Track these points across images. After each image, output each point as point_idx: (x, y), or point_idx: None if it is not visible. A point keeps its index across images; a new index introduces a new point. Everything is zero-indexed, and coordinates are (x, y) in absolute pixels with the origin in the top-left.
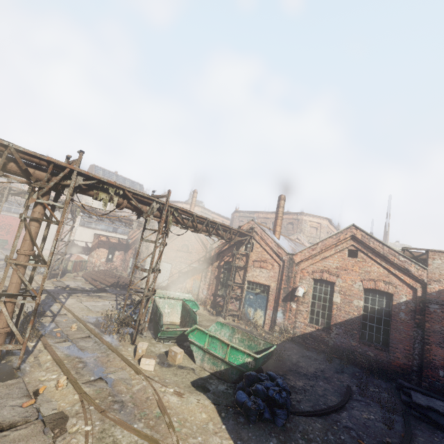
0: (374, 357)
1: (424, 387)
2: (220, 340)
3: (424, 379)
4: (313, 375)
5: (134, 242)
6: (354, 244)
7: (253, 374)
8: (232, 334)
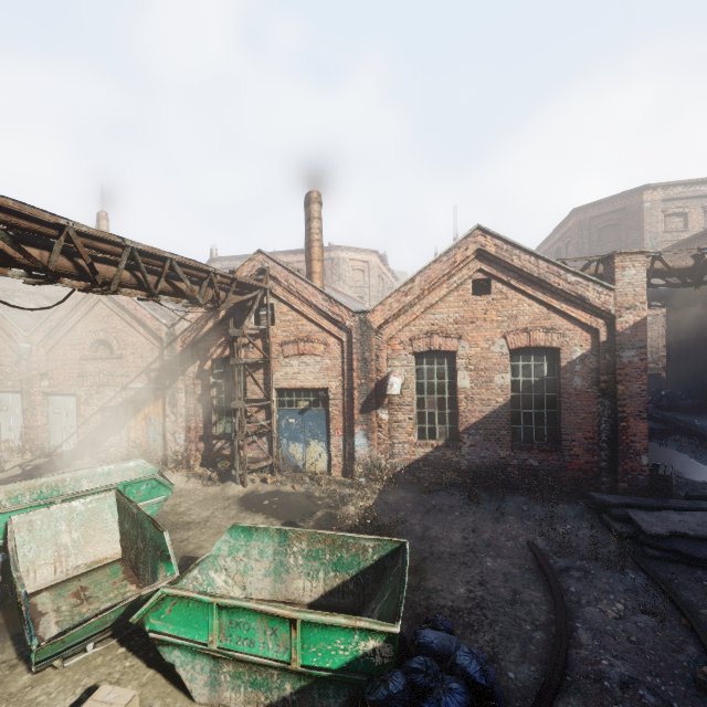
0: (539, 467)
1: (623, 490)
2: (262, 612)
3: (622, 478)
4: (465, 549)
5: None
6: (483, 267)
7: (399, 691)
8: (283, 546)
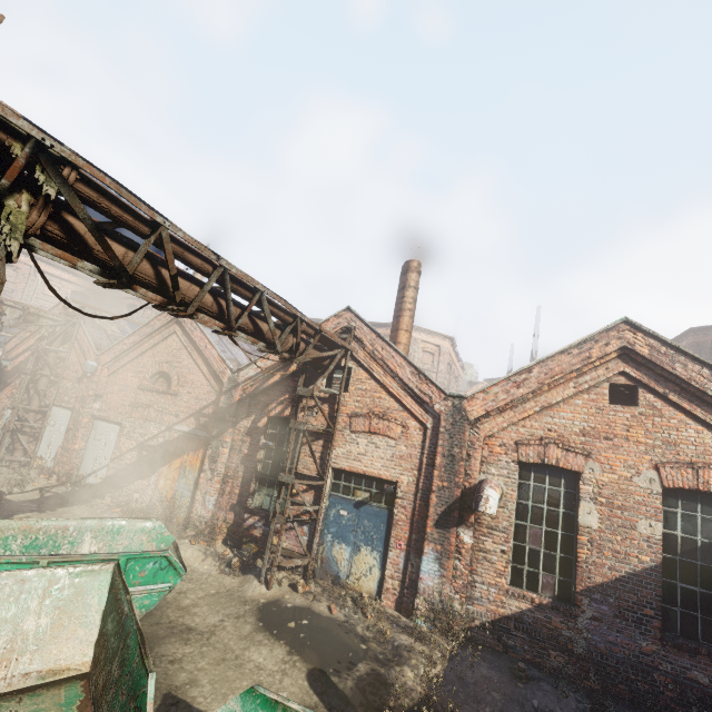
0: (710, 688)
1: None
2: None
3: None
4: None
5: (19, 367)
6: (629, 370)
7: None
8: None
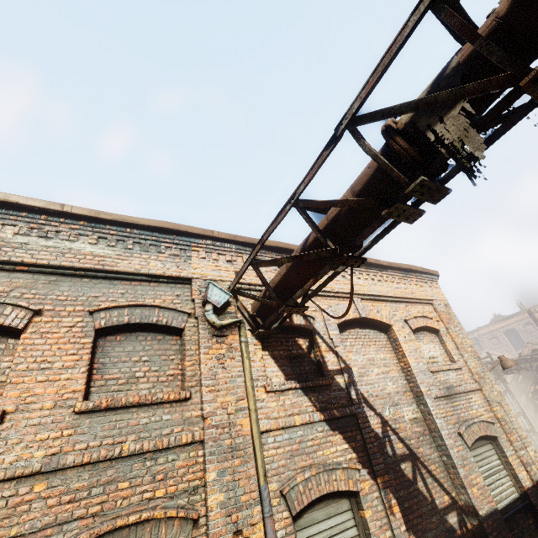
0: None
1: None
2: None
3: None
4: None
5: None
6: None
7: None
8: None
